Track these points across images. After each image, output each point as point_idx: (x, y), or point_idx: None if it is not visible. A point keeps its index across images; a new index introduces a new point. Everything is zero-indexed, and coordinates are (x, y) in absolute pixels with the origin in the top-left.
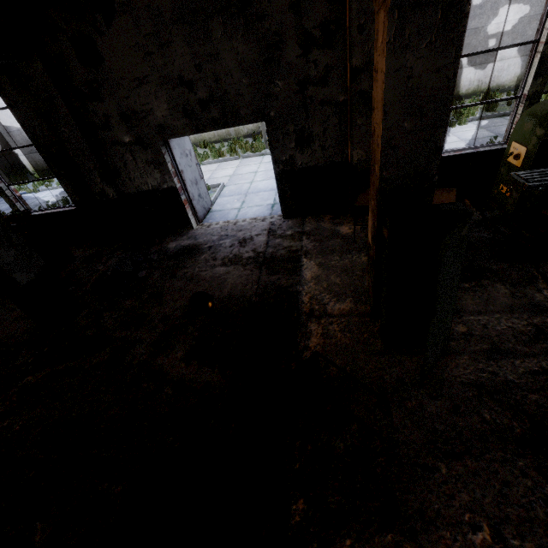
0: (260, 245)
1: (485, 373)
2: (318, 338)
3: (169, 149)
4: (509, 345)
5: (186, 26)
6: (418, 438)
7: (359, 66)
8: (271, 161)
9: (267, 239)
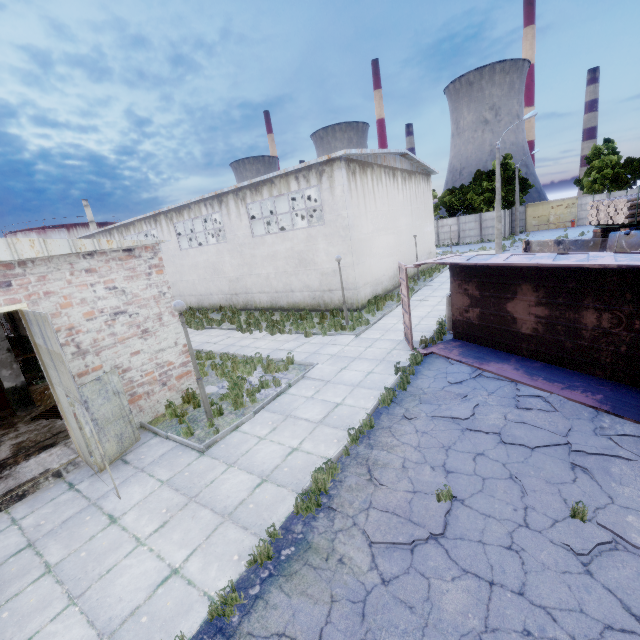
0: None
1: None
2: None
3: None
4: None
5: None
6: None
7: None
8: None
9: None
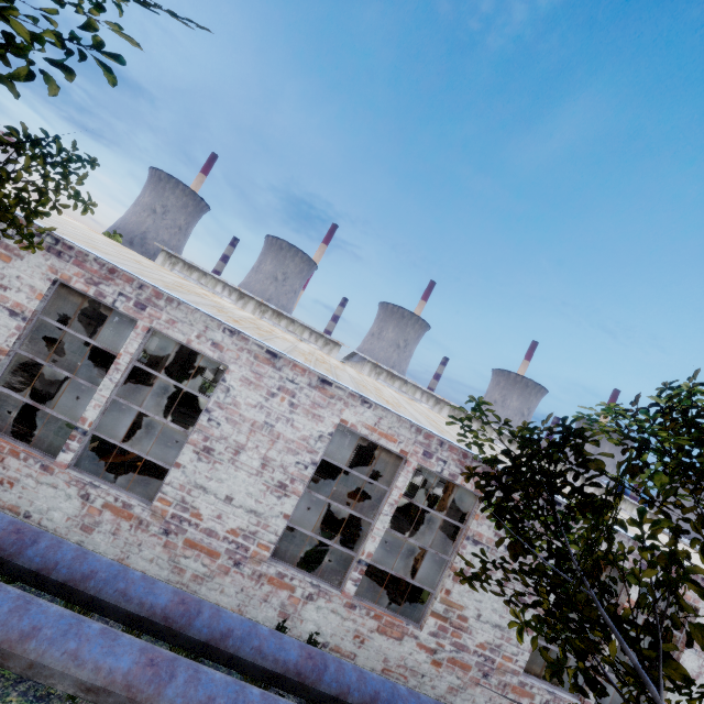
0: None
1: None
2: None
3: None
4: None
5: None
6: None
7: None
8: None
9: None
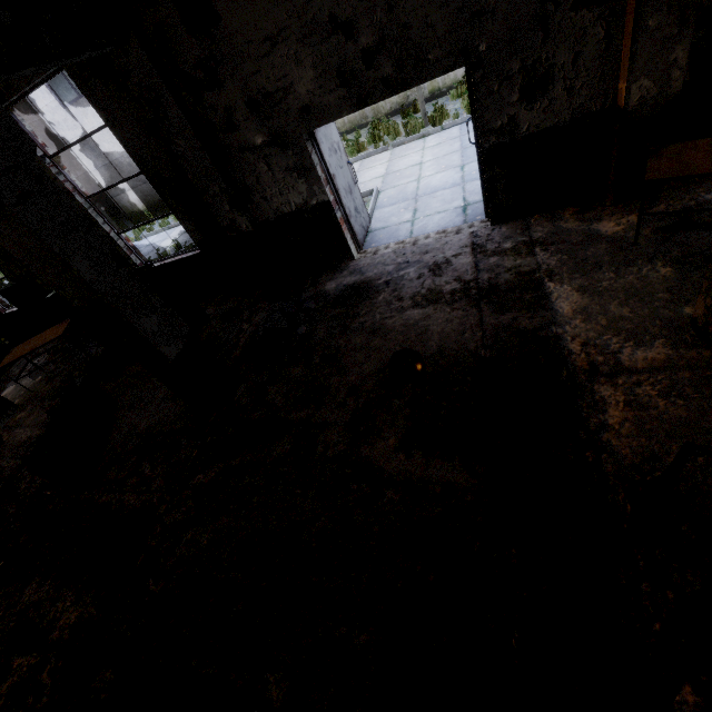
0: (466, 270)
1: None
2: (622, 410)
3: (315, 145)
4: None
5: None
6: None
7: None
8: (438, 143)
9: (474, 259)
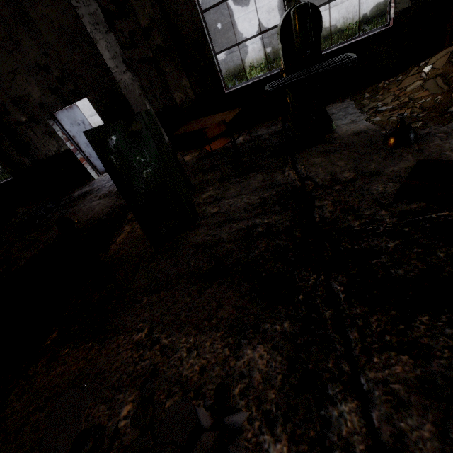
0: None
1: (210, 236)
2: (125, 235)
3: (57, 121)
4: (237, 215)
5: (25, 25)
6: (142, 285)
7: (147, 26)
8: None
9: None
